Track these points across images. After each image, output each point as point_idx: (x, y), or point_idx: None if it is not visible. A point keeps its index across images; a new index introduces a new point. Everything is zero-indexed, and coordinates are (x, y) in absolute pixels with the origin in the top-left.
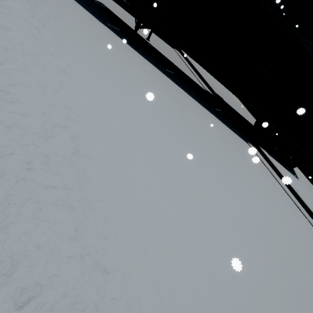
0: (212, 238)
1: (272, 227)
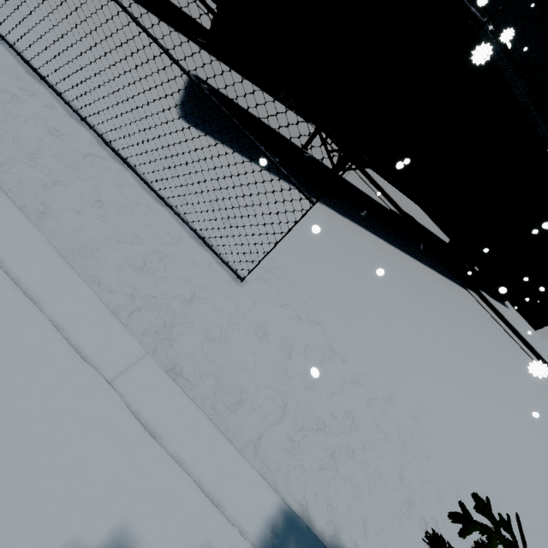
0: None
1: None
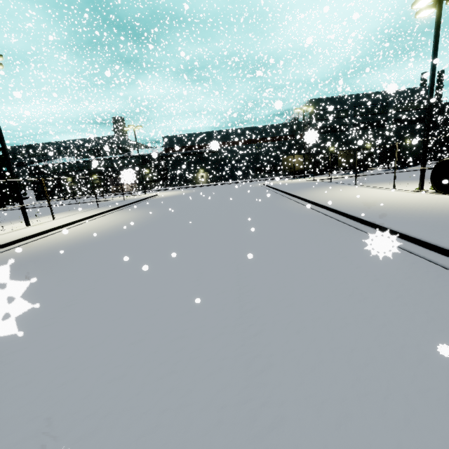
0: None
1: None
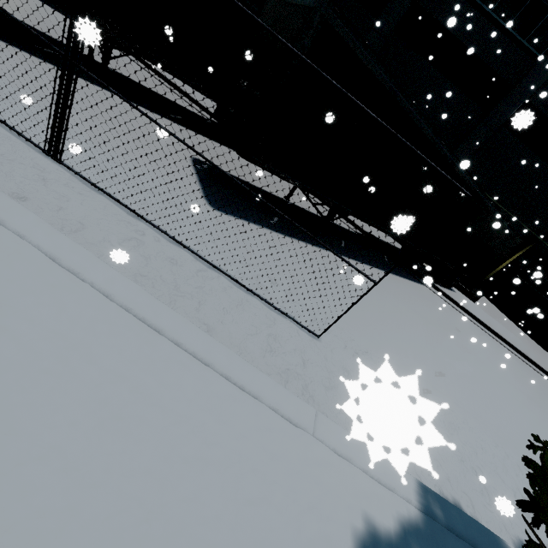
0: (546, 436)
1: (513, 376)
